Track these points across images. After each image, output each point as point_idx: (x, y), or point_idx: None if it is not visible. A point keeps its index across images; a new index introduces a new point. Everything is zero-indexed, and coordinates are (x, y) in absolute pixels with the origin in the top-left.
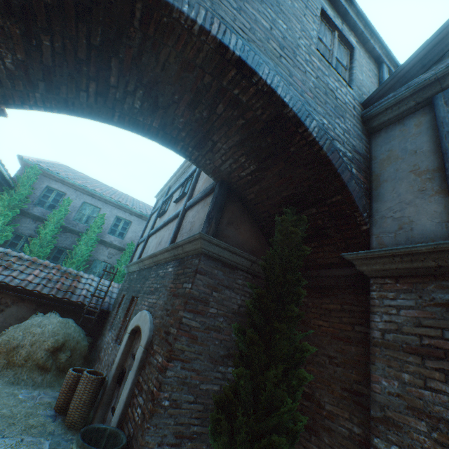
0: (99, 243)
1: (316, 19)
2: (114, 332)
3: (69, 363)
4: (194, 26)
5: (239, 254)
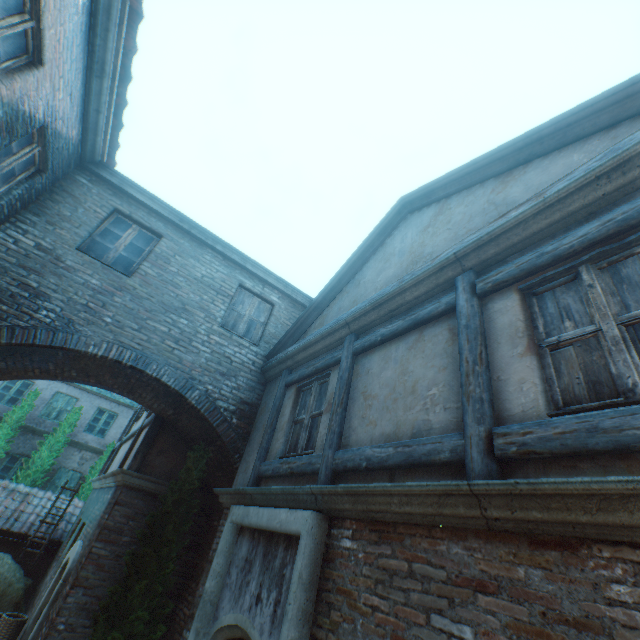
0: (69, 445)
1: (228, 298)
2: (55, 569)
3: None
4: (97, 356)
5: (161, 483)
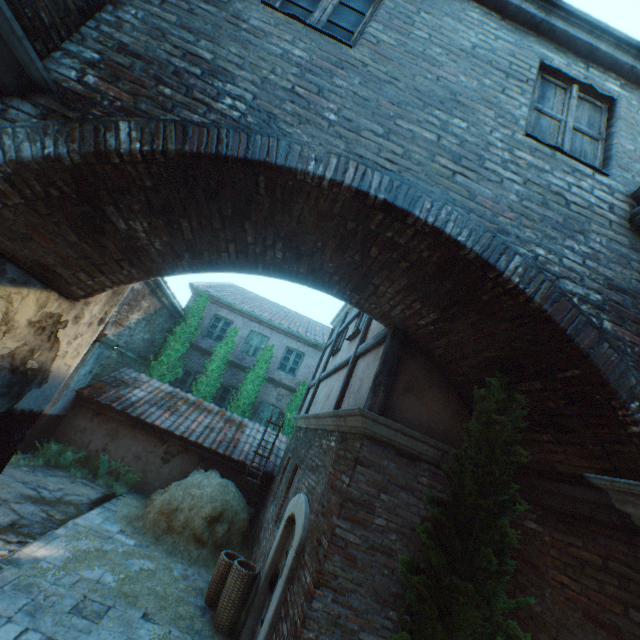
0: (267, 382)
1: (526, 86)
2: (274, 509)
3: (226, 539)
4: (322, 182)
5: (420, 439)
